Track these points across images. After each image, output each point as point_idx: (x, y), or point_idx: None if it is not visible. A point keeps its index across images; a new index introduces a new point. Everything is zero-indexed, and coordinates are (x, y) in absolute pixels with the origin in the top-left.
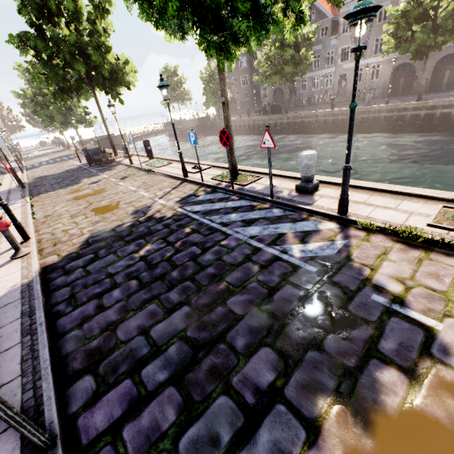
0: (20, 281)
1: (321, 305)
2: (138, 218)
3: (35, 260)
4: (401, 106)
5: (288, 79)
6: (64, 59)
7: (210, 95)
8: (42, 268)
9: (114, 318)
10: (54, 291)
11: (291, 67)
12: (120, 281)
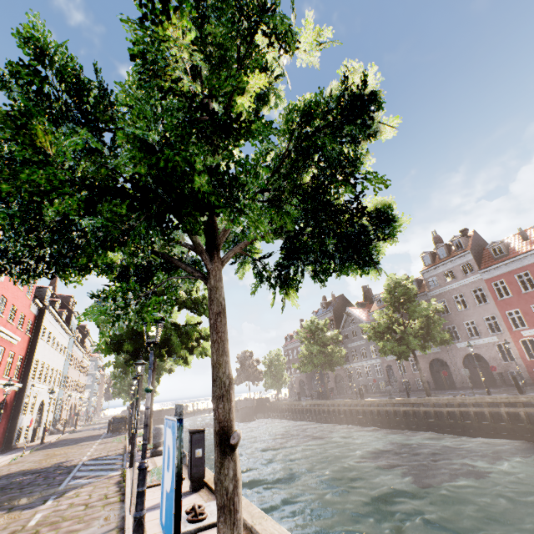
0: None
1: (32, 497)
2: (54, 464)
3: None
4: (412, 401)
5: (326, 368)
6: None
7: (268, 377)
8: None
9: None
10: None
11: (319, 358)
12: None
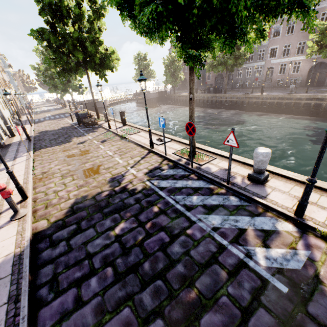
0: (14, 249)
1: None
2: (114, 187)
3: (28, 225)
4: (319, 97)
5: (229, 69)
6: (68, 48)
7: (169, 76)
8: (34, 234)
9: (90, 321)
10: (40, 268)
11: (232, 60)
12: (97, 265)
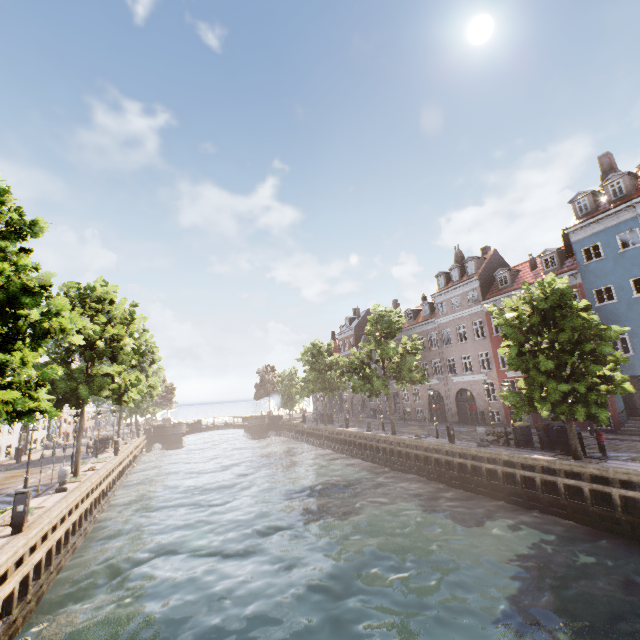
0: None
1: None
2: None
3: None
4: (377, 437)
5: (327, 393)
6: None
7: (280, 396)
8: None
9: None
10: None
11: (315, 385)
12: None
